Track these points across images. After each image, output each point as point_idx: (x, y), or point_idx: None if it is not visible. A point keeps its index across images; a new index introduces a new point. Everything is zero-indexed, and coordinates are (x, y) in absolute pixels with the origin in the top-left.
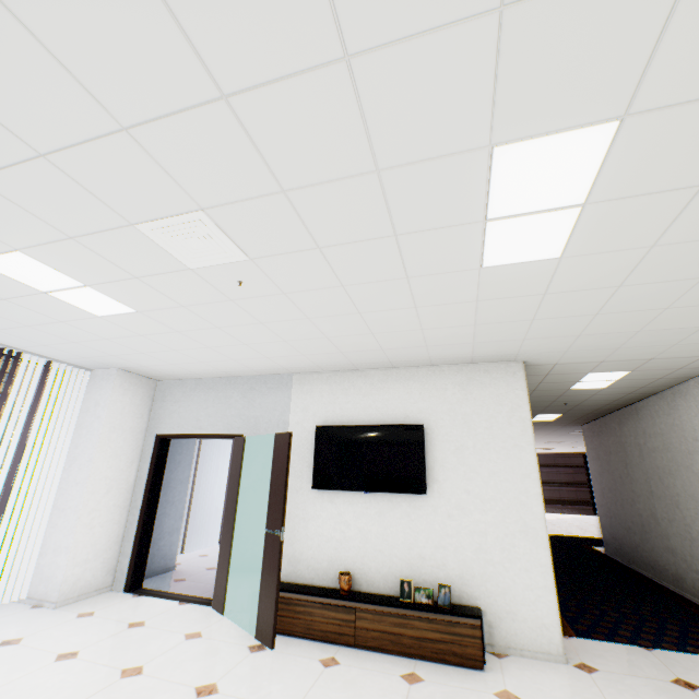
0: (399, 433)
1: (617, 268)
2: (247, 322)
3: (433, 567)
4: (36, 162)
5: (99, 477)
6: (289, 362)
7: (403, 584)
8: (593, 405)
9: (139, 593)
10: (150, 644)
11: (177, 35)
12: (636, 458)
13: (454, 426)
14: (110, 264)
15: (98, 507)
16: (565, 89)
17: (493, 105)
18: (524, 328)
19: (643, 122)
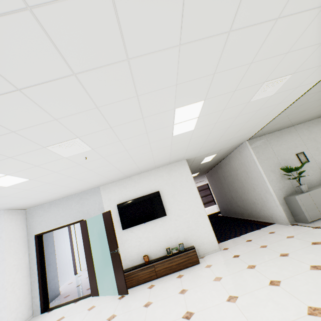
0: (151, 196)
1: (208, 129)
2: (84, 171)
3: (175, 239)
4: (9, 134)
5: (11, 266)
6: (99, 182)
7: (167, 250)
8: (208, 167)
9: (50, 310)
10: (74, 320)
11: (86, 96)
12: (223, 180)
13: (169, 188)
14: (25, 163)
15: (14, 281)
16: (191, 96)
17: (175, 101)
18: (185, 149)
19: (209, 100)
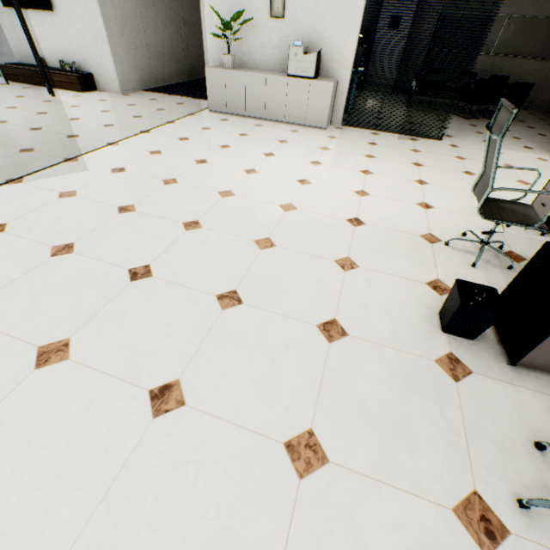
0: None
1: None
2: None
3: (72, 55)
4: None
5: None
6: None
7: (61, 63)
8: None
9: None
10: None
11: None
12: None
13: None
14: None
15: None
16: None
17: None
18: None
19: None
